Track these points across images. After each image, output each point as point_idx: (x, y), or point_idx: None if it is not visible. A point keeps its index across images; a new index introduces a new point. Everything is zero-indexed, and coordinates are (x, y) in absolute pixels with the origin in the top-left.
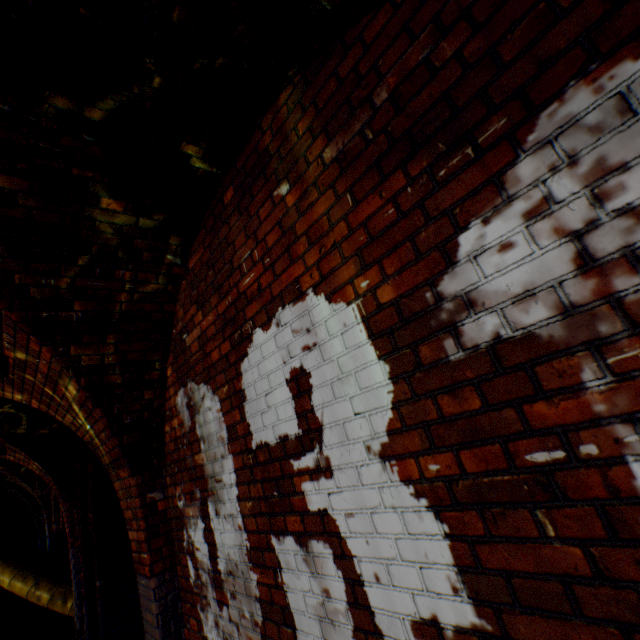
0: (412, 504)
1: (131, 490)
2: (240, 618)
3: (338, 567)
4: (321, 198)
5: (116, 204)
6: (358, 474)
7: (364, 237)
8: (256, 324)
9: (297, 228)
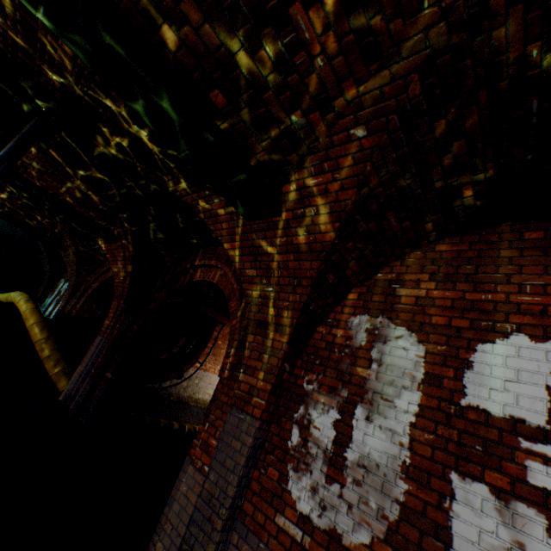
0: None
1: (277, 351)
2: (358, 502)
3: (550, 536)
4: None
5: (468, 191)
6: None
7: None
8: (521, 330)
9: None
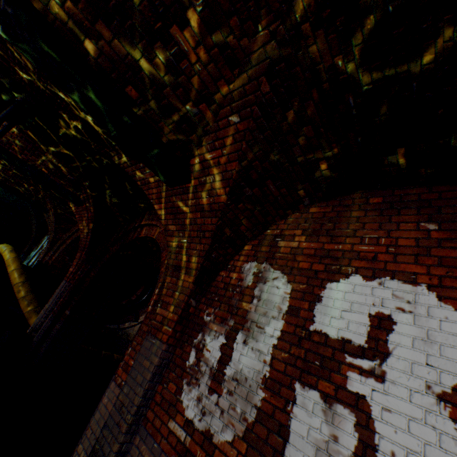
0: (453, 434)
1: (185, 289)
2: (229, 408)
3: (356, 430)
4: None
5: (324, 165)
6: (409, 394)
7: None
8: (358, 272)
9: (431, 250)
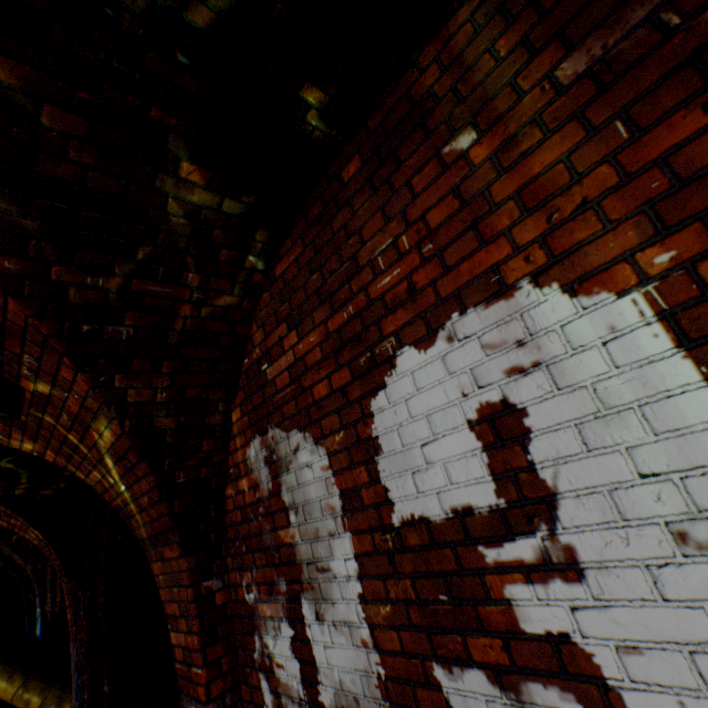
0: None
1: (180, 576)
2: None
3: None
4: (550, 139)
5: (198, 173)
6: (652, 580)
7: (661, 182)
8: (403, 341)
9: (494, 192)
